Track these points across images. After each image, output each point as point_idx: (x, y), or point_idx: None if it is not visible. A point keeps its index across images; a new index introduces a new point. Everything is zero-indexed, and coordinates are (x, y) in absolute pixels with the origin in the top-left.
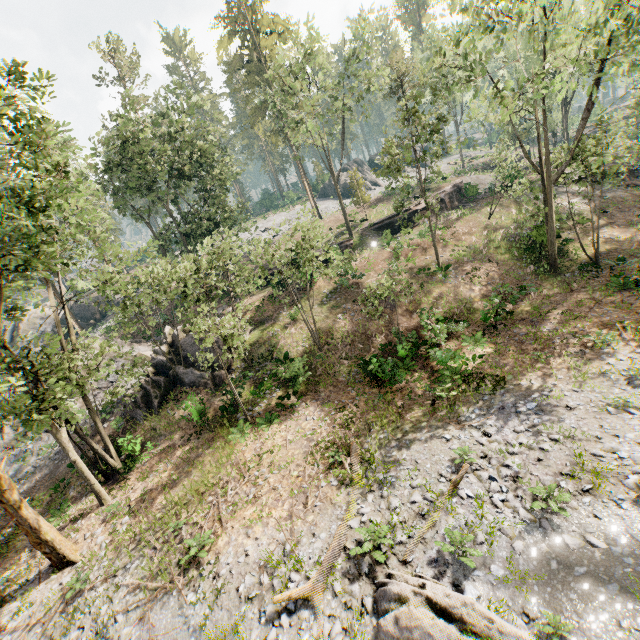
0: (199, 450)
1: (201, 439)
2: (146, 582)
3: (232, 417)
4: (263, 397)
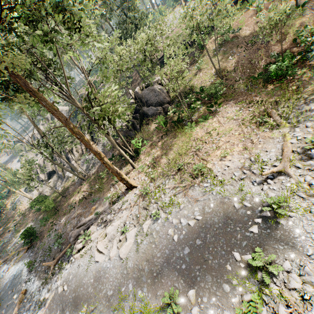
0: (170, 140)
1: (168, 136)
2: (178, 185)
3: (180, 124)
4: (194, 112)
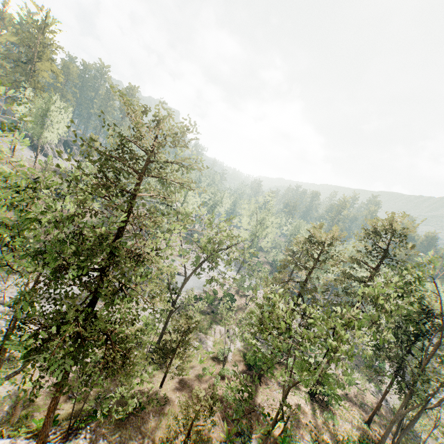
0: None
1: None
2: None
3: None
4: None
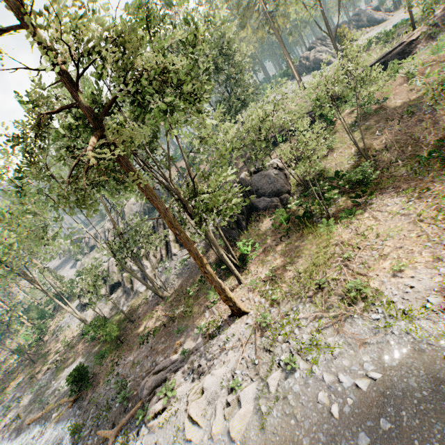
0: (295, 244)
1: (291, 238)
2: (323, 313)
3: (308, 221)
4: (328, 204)
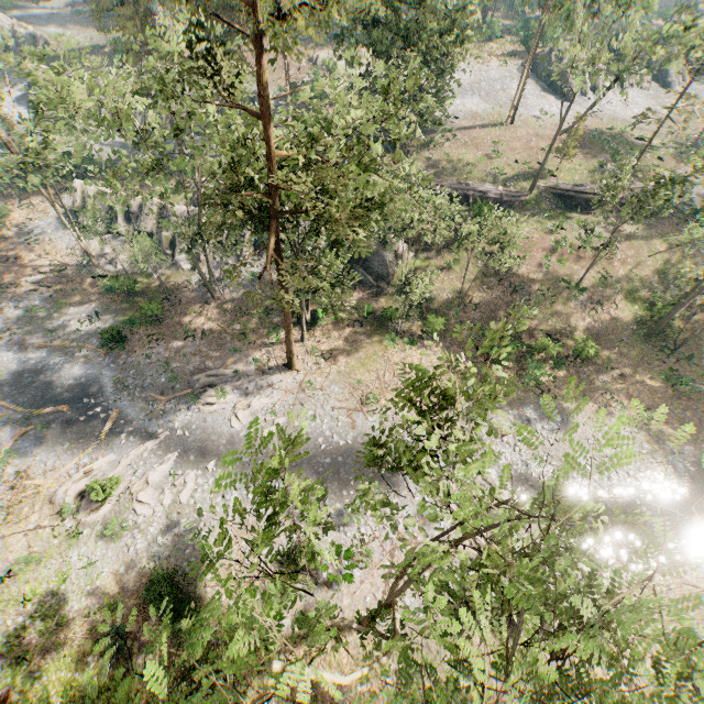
0: (362, 336)
1: (362, 328)
2: (346, 402)
3: (384, 323)
4: (407, 319)
